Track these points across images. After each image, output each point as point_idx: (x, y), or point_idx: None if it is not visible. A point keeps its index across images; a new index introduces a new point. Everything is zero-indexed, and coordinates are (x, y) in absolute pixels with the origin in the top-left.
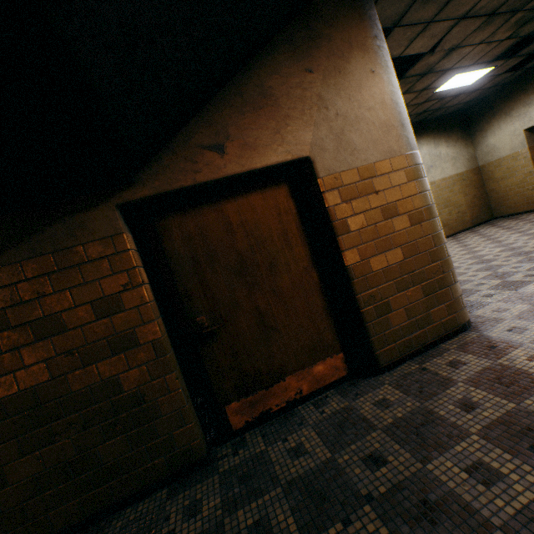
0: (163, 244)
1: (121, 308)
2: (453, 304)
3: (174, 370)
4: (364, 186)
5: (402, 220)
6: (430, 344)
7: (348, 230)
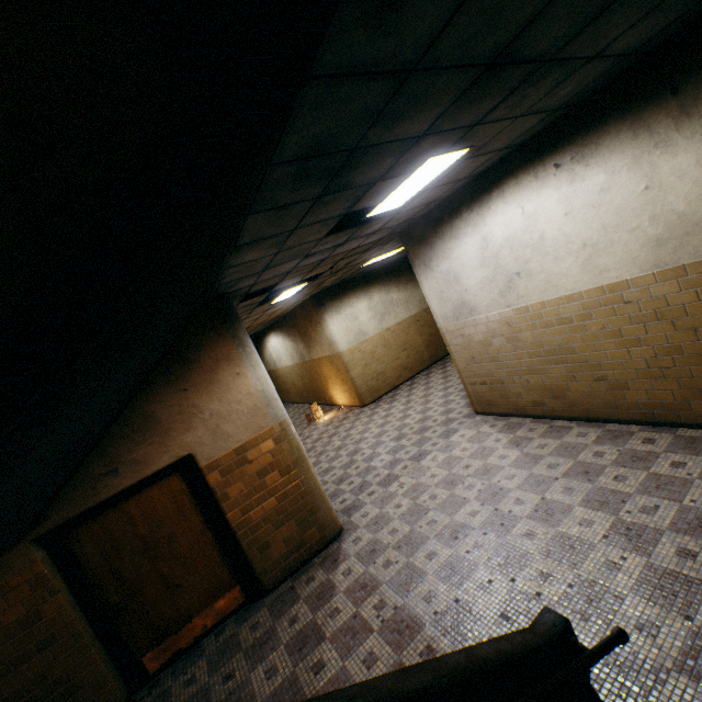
0: (75, 550)
1: (43, 616)
2: (323, 524)
3: (93, 647)
4: (240, 460)
5: (274, 476)
6: (306, 560)
7: (230, 497)
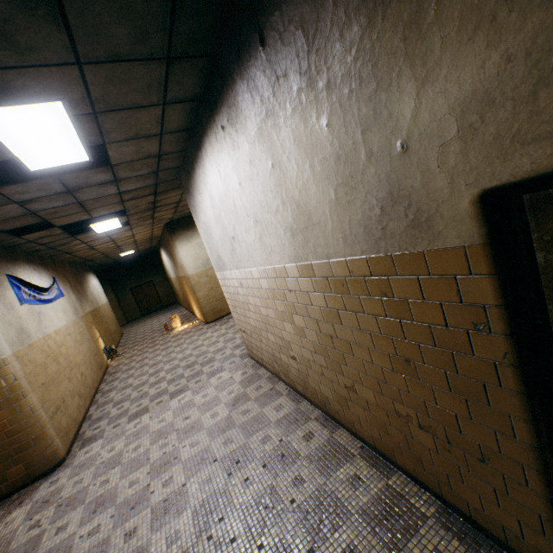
0: None
1: None
2: (32, 461)
3: None
4: None
5: None
6: (7, 494)
7: None
